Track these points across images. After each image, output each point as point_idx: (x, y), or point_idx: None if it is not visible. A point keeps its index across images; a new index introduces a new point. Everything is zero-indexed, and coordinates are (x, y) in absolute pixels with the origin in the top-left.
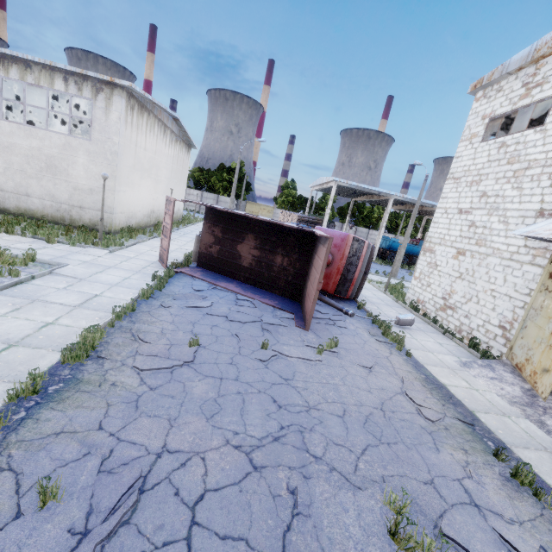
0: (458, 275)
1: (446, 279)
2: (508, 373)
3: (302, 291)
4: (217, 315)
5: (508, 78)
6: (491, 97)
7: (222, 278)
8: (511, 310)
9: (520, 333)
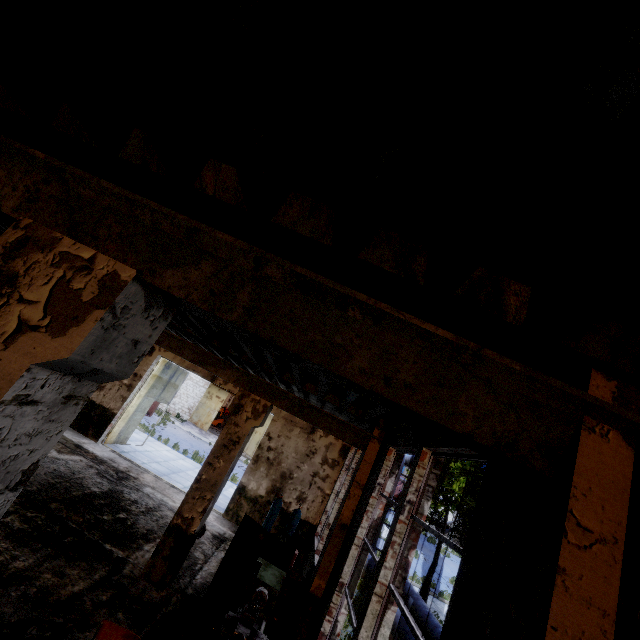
0: None
1: None
2: (193, 426)
3: None
4: None
5: None
6: None
7: None
8: (194, 402)
9: (196, 411)
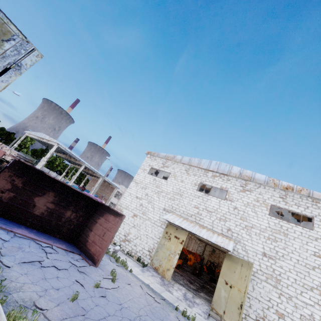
0: (133, 225)
1: (127, 226)
2: (154, 272)
3: (78, 236)
4: (49, 266)
5: (158, 158)
6: (152, 160)
7: (9, 222)
8: (153, 244)
9: (156, 253)
